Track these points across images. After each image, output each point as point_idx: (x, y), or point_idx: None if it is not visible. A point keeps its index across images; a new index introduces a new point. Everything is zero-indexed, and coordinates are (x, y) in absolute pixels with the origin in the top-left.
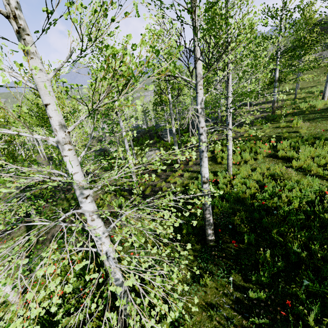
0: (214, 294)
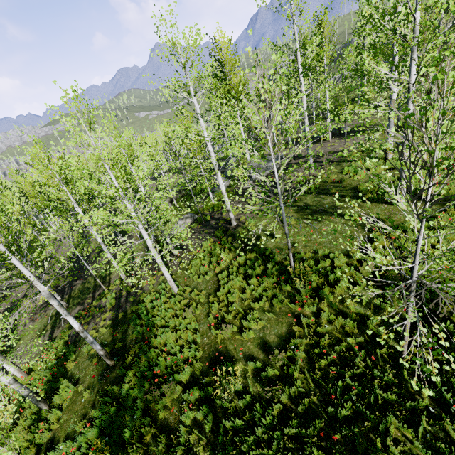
0: (83, 405)
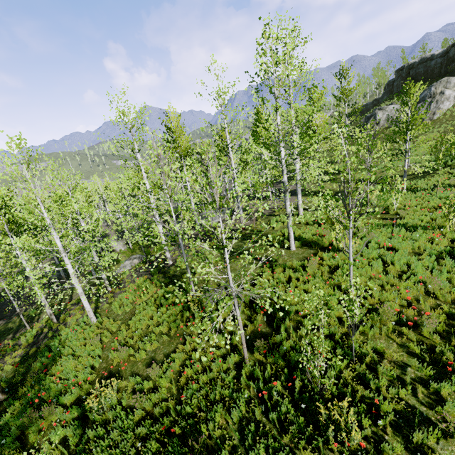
0: None
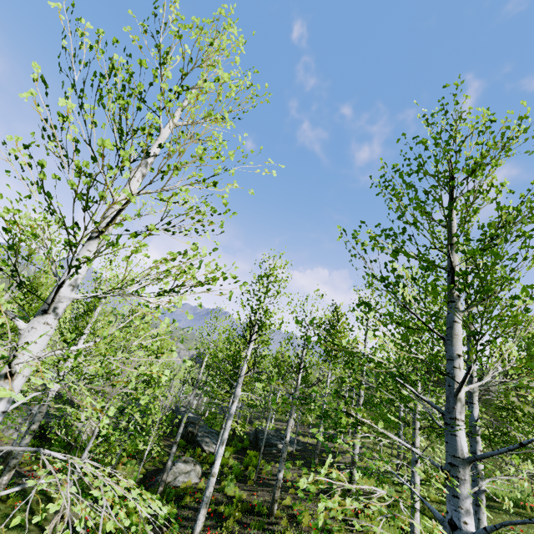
0: None
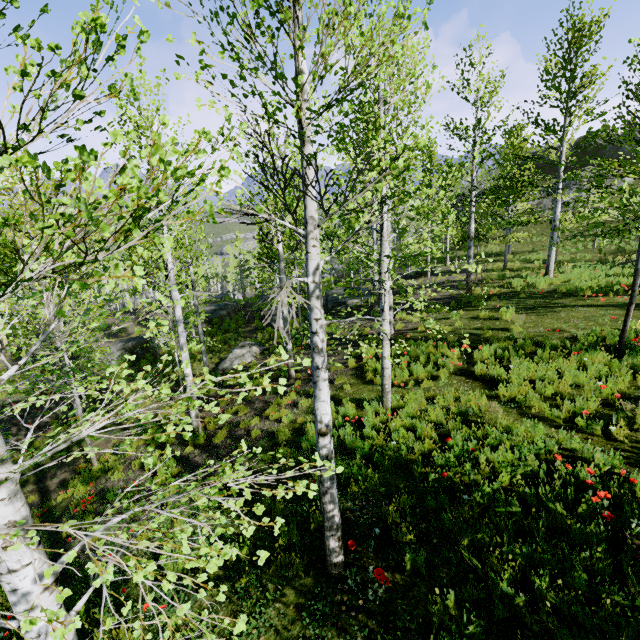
0: None
